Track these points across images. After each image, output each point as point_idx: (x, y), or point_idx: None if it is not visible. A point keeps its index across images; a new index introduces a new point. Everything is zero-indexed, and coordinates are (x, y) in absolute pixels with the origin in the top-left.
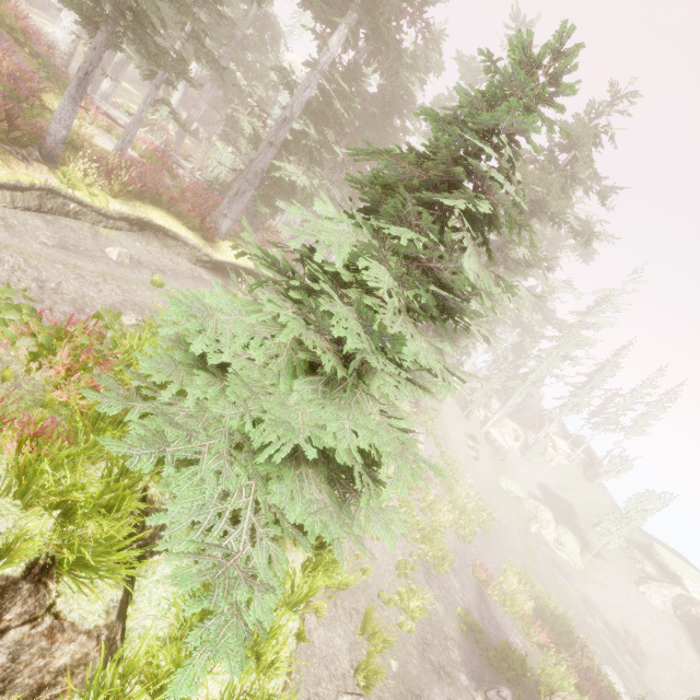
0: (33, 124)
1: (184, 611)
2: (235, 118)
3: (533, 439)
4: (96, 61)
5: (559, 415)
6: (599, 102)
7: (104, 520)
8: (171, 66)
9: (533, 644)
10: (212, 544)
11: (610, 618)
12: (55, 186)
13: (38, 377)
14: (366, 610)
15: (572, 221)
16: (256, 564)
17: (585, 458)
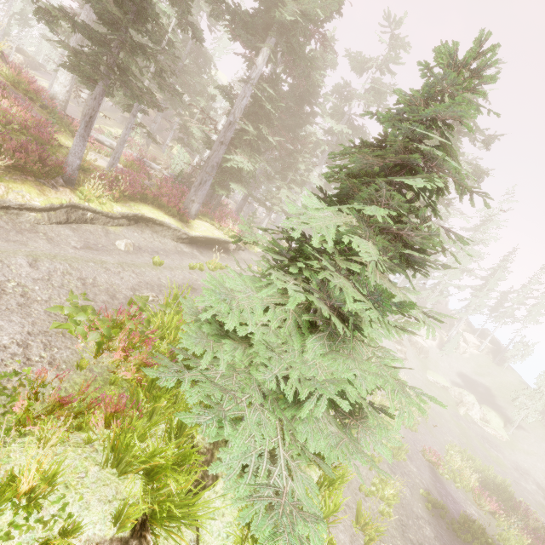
0: (57, 160)
1: (242, 540)
2: (186, 126)
3: (446, 336)
4: (97, 107)
5: (465, 315)
6: None
7: (179, 476)
8: (151, 101)
9: (486, 513)
10: (263, 483)
11: (541, 480)
12: (76, 202)
13: (106, 362)
14: (357, 506)
15: (465, 166)
16: (298, 496)
17: (492, 347)
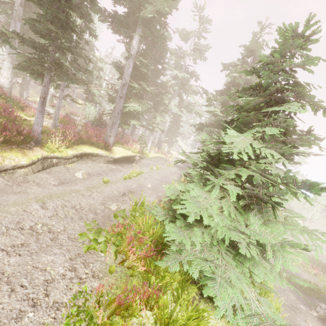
0: (29, 130)
1: None
2: (89, 89)
3: None
4: (47, 91)
5: None
6: (257, 32)
7: None
8: (82, 81)
9: (312, 275)
10: (250, 314)
11: None
12: (46, 155)
13: (126, 264)
14: None
15: None
16: (270, 315)
17: None
